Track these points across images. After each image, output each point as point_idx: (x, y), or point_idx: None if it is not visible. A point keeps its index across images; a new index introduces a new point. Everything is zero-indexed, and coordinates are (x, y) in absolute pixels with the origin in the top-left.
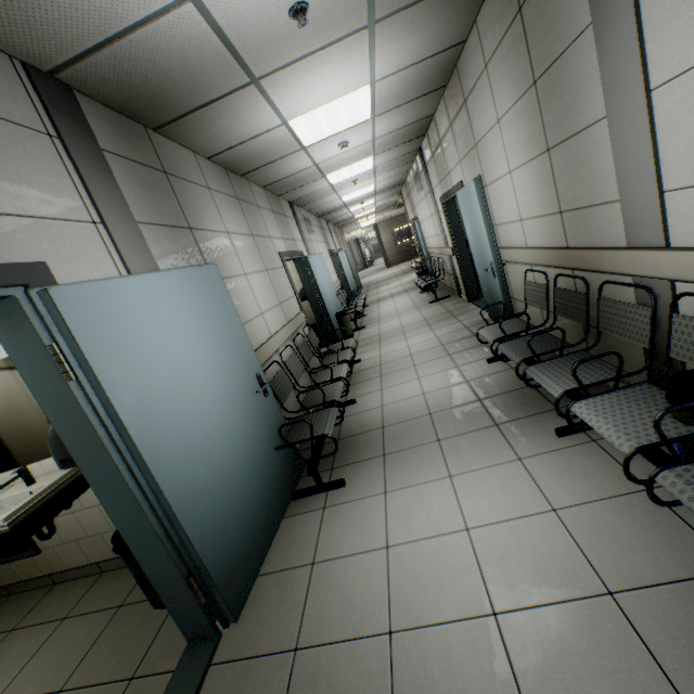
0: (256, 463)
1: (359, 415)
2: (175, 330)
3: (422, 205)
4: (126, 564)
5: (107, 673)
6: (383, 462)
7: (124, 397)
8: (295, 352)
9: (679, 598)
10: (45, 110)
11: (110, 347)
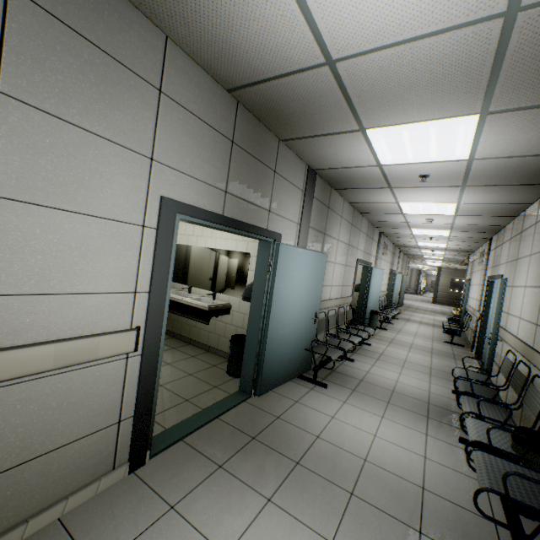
0: (295, 347)
1: (351, 368)
2: (300, 274)
3: (477, 274)
4: (230, 349)
5: (207, 380)
6: (351, 392)
7: (277, 288)
8: (335, 315)
9: (453, 508)
10: (306, 182)
11: (282, 269)
